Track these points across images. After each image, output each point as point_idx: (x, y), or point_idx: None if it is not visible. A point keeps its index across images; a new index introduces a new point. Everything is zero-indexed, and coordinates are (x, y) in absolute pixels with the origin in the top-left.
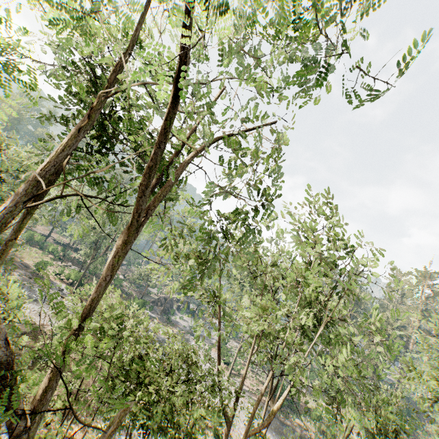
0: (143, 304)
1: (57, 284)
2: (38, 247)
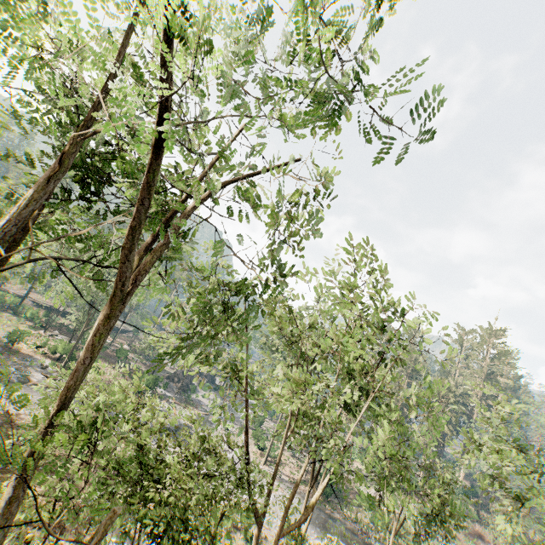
0: (155, 380)
1: (39, 360)
2: (12, 312)
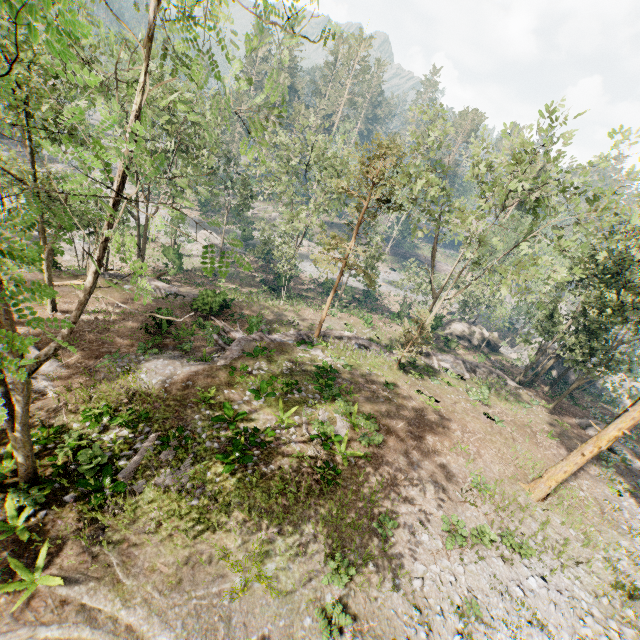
0: None
1: None
2: None
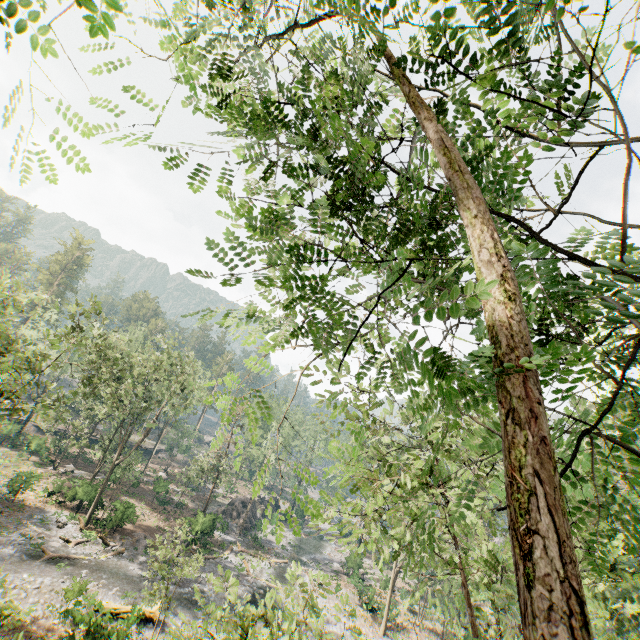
0: (212, 522)
1: (52, 513)
2: (10, 446)
